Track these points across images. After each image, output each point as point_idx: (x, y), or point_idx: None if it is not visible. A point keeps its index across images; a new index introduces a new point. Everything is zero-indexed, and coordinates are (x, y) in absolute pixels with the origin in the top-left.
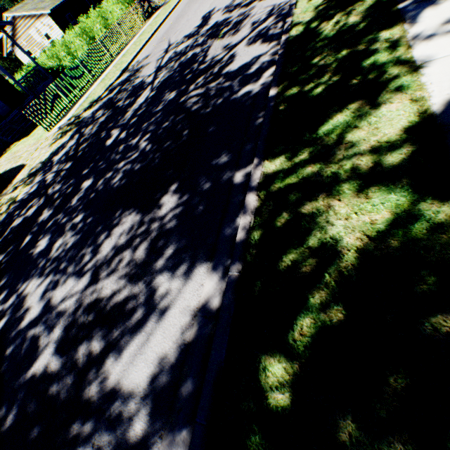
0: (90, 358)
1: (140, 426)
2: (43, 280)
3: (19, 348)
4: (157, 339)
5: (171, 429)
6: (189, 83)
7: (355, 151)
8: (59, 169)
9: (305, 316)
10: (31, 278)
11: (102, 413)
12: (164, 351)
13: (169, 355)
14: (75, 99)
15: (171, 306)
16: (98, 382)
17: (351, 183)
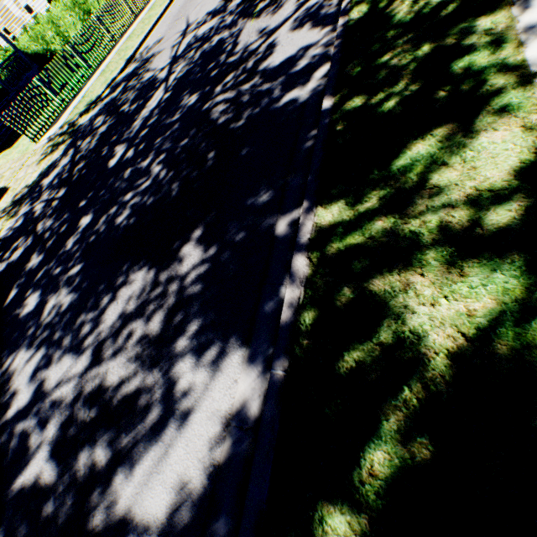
0: (93, 471)
1: None
2: (33, 354)
3: (5, 447)
4: (179, 453)
5: None
6: (214, 82)
7: (444, 201)
8: (50, 198)
9: (376, 448)
10: (18, 349)
11: None
12: (187, 473)
13: (194, 479)
14: (68, 98)
15: (196, 407)
16: (103, 507)
17: (438, 251)
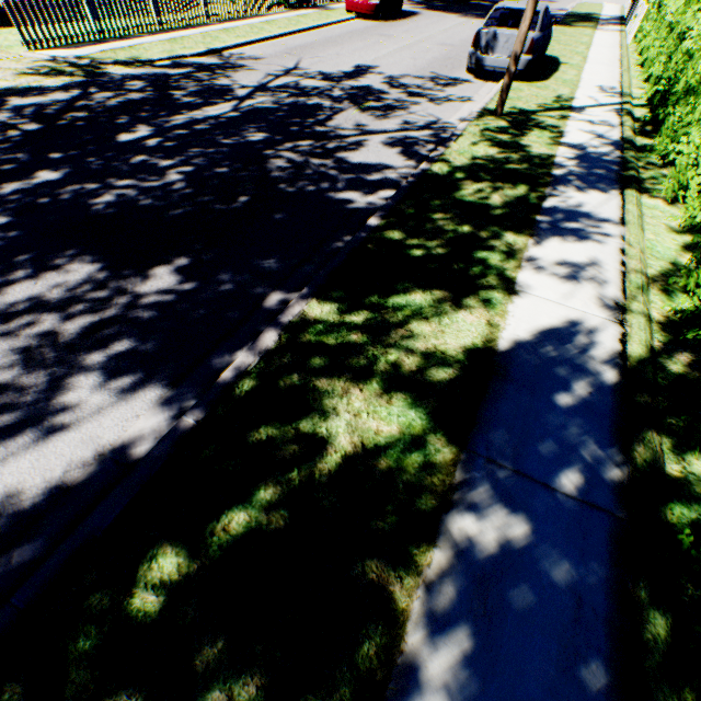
0: None
1: None
2: None
3: None
4: (21, 465)
5: None
6: (289, 137)
7: (409, 344)
8: (10, 122)
9: (243, 509)
10: None
11: None
12: (20, 487)
13: (26, 495)
14: (110, 34)
15: (74, 426)
16: None
17: (384, 378)
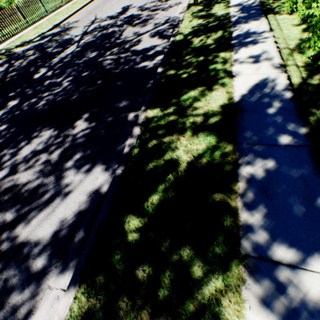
0: (4, 224)
1: (41, 262)
2: None
3: None
4: (61, 210)
5: (64, 261)
6: (107, 49)
7: (196, 112)
8: None
9: (155, 194)
10: None
11: (11, 258)
12: (65, 217)
13: (69, 219)
14: (8, 35)
15: (74, 190)
16: (9, 239)
17: (191, 129)
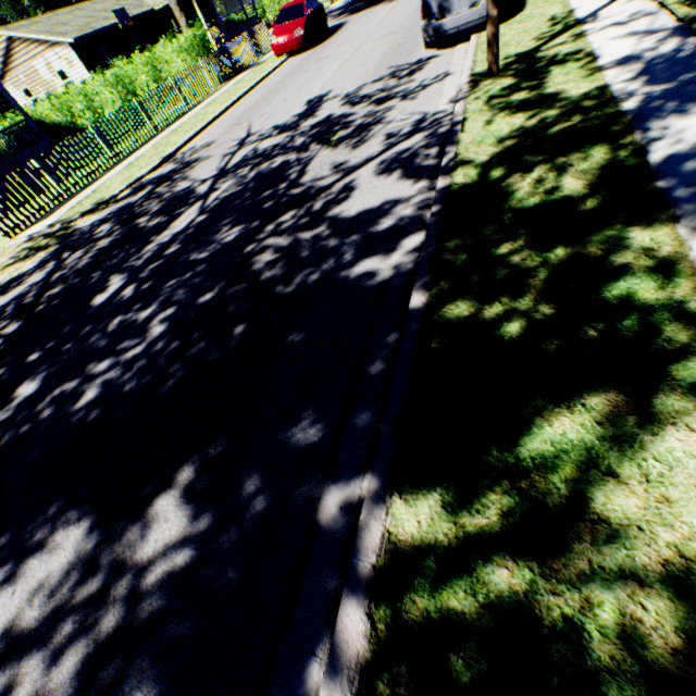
0: None
1: None
2: None
3: None
4: None
5: None
6: (267, 217)
7: (621, 561)
8: None
9: None
10: None
11: None
12: None
13: None
14: (75, 188)
15: None
16: None
17: (626, 694)
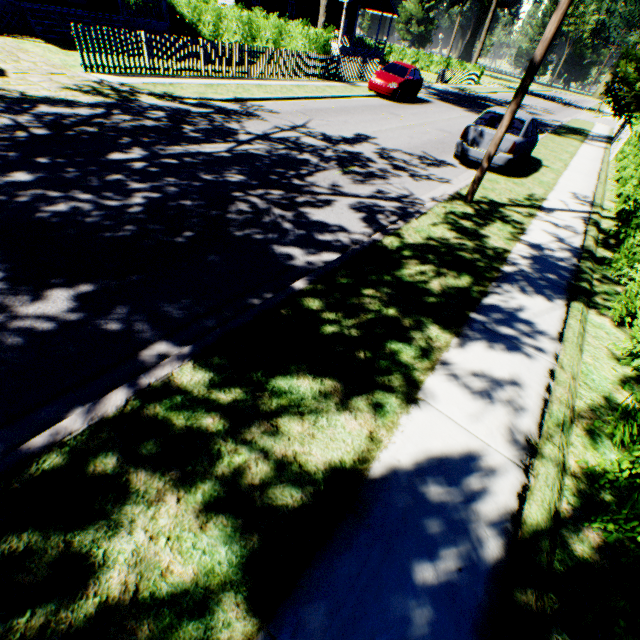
0: None
1: None
2: None
3: None
4: None
5: None
6: (265, 184)
7: (267, 445)
8: (25, 124)
9: None
10: None
11: None
12: None
13: None
14: (160, 71)
15: None
16: None
17: (215, 487)
